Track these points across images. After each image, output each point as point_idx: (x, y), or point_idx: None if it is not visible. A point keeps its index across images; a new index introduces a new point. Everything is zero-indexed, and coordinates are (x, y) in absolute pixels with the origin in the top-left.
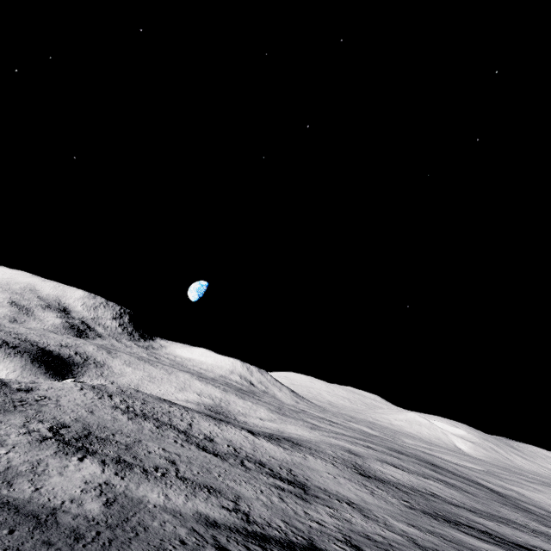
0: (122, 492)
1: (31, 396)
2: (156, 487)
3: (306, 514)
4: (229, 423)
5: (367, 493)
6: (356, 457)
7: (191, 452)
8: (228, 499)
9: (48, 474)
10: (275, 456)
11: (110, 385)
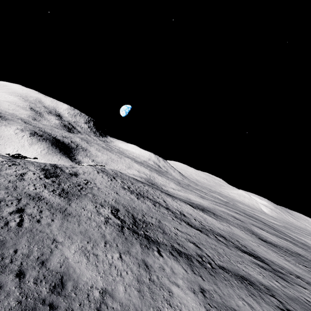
0: (222, 302)
1: (80, 180)
2: (227, 287)
3: (308, 301)
4: (174, 197)
5: (286, 261)
6: (243, 223)
7: (189, 230)
8: (267, 294)
9: (165, 285)
10: (219, 227)
11: (107, 168)
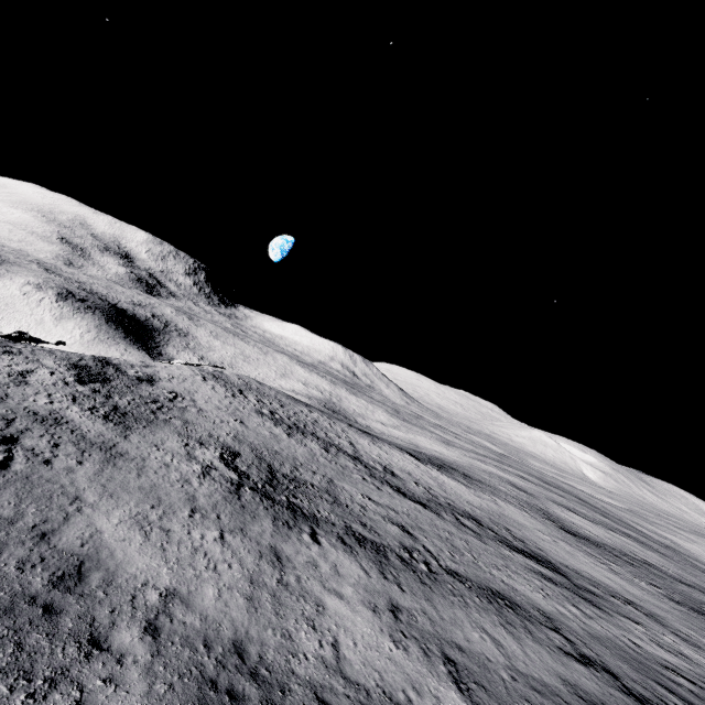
0: (434, 631)
1: (159, 392)
2: (454, 608)
3: (637, 646)
4: (378, 438)
5: (611, 573)
6: (530, 497)
7: (398, 501)
8: (545, 625)
9: (312, 593)
10: (470, 502)
11: (228, 372)
